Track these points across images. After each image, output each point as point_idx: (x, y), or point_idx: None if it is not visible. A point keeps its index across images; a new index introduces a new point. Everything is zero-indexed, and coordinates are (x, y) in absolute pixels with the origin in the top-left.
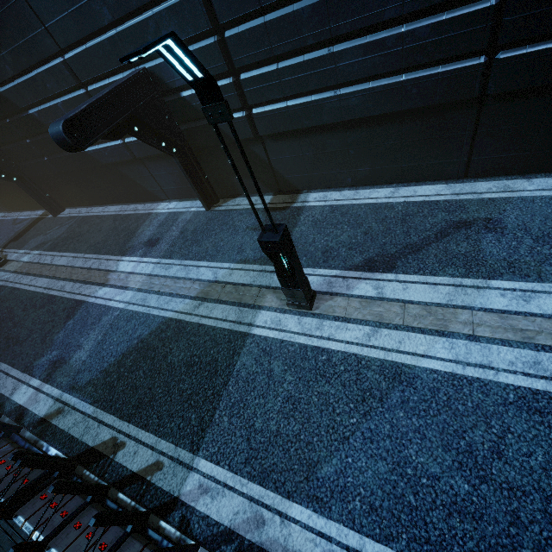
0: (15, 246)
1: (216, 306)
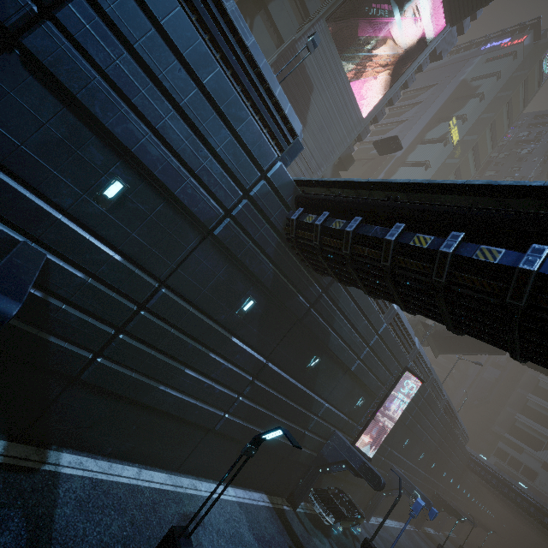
0: None
1: None
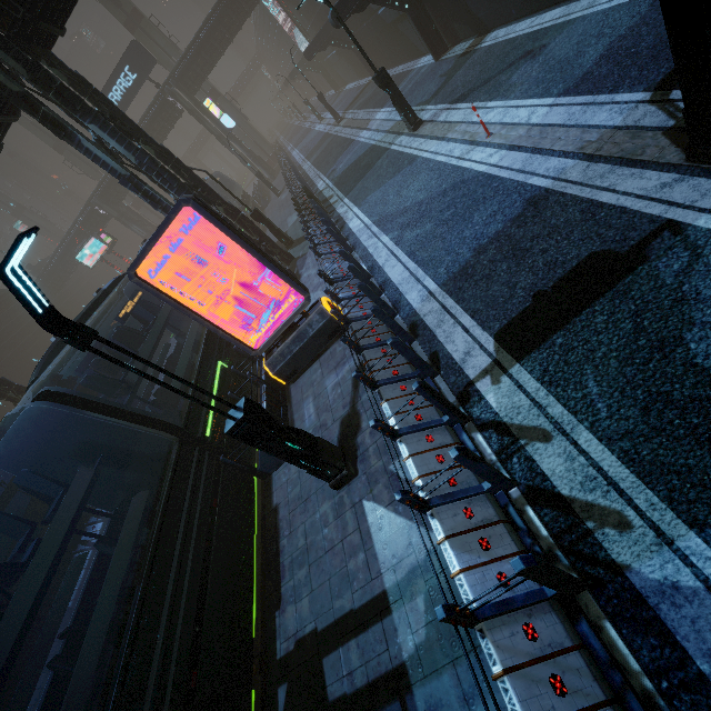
0: (350, 108)
1: (390, 136)
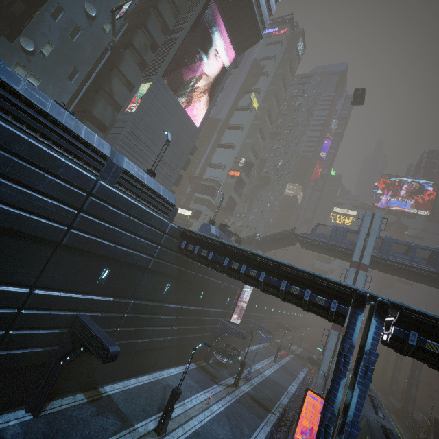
0: None
1: None
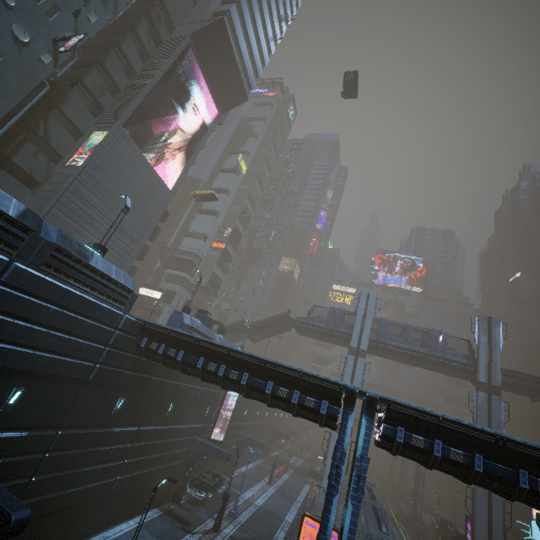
0: None
1: None
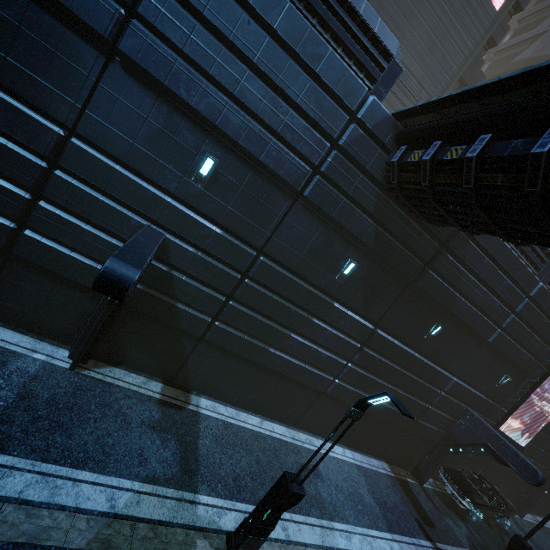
0: None
1: None
